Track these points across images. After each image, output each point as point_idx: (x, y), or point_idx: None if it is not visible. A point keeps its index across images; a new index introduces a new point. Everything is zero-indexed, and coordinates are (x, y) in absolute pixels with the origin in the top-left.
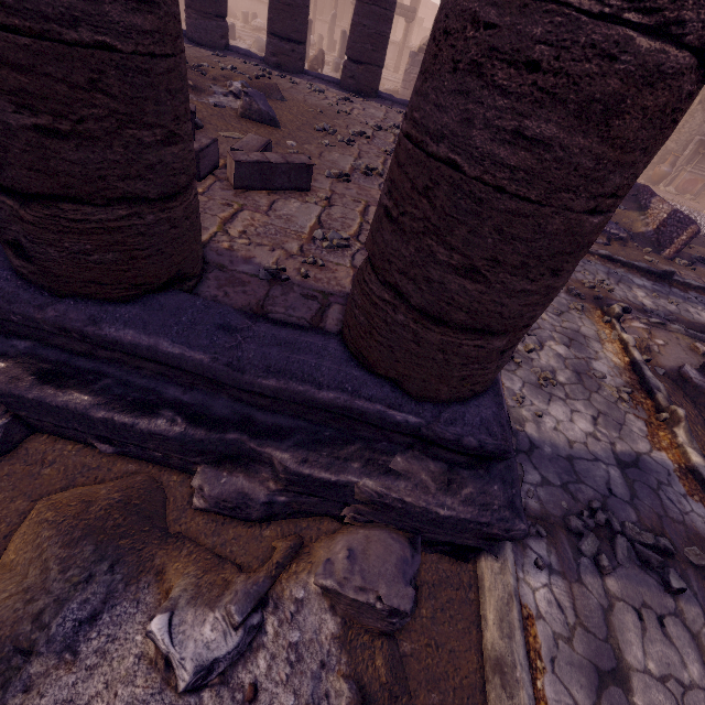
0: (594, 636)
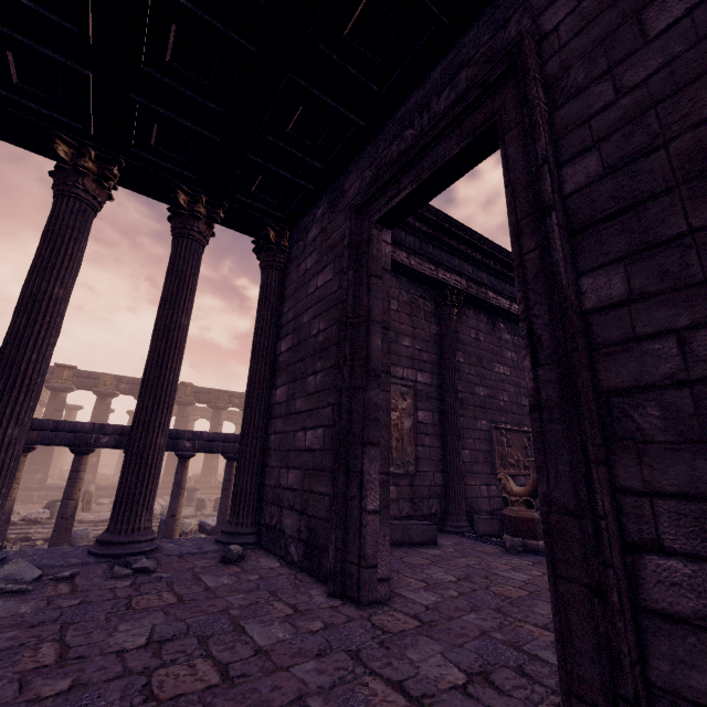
0: None
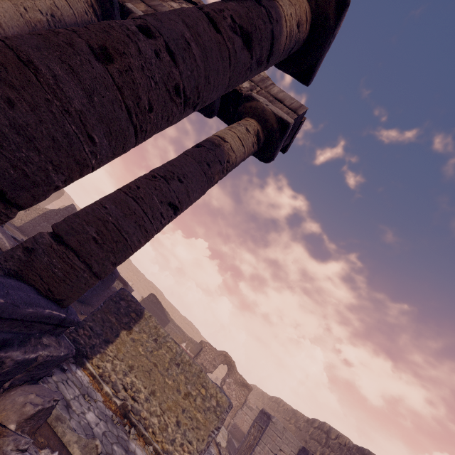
0: None
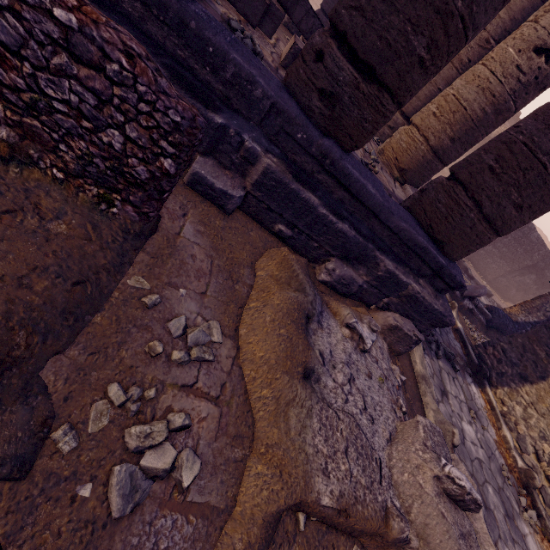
0: (439, 378)
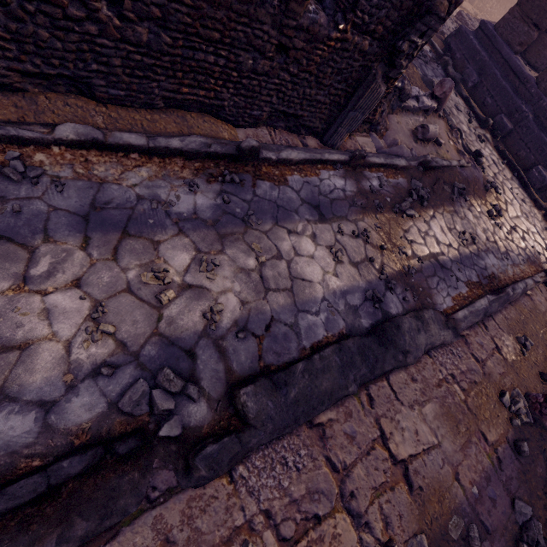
0: None
